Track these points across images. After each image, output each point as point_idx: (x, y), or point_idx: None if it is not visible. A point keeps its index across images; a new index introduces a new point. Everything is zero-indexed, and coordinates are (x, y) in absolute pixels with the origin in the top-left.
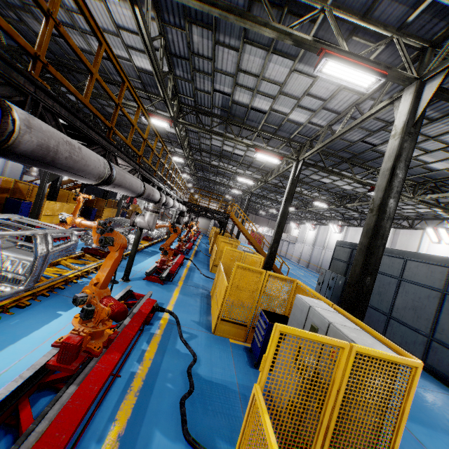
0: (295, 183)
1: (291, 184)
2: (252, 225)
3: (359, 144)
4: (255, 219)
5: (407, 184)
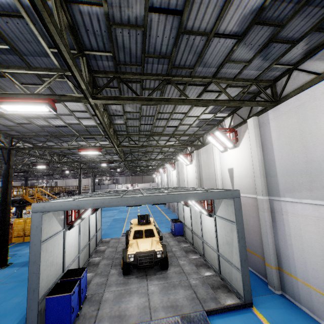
0: (7, 167)
1: (4, 169)
2: (122, 186)
3: (27, 126)
4: (132, 179)
5: (107, 138)
